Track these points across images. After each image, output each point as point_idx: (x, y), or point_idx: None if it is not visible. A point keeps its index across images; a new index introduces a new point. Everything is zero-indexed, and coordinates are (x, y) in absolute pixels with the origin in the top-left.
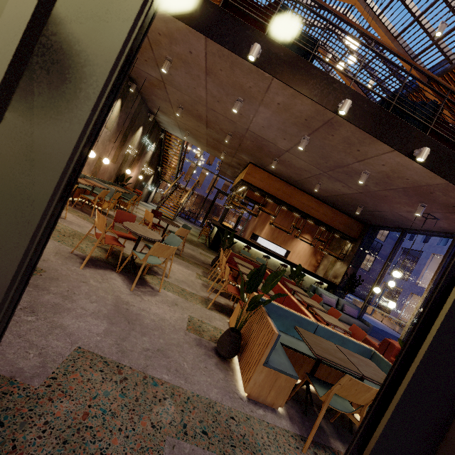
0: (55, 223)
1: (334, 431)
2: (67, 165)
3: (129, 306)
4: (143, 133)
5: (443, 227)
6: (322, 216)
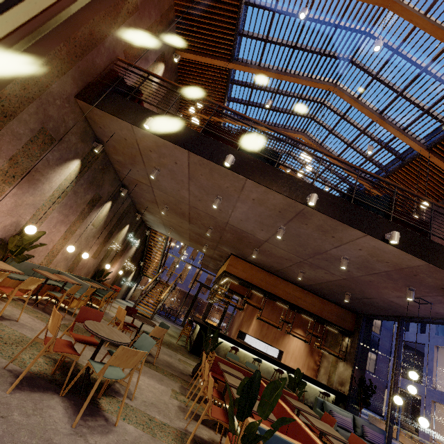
0: None
1: None
2: None
3: None
4: (129, 230)
5: (440, 313)
6: (311, 306)
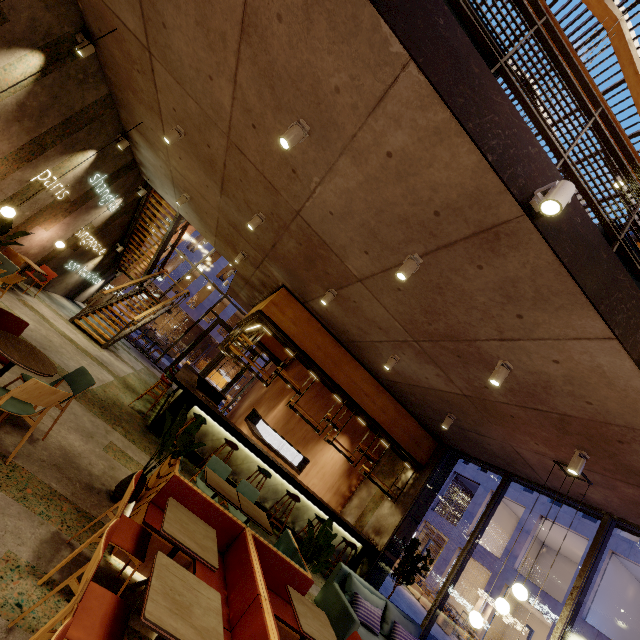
0: None
1: None
2: None
3: None
4: (98, 166)
5: (588, 496)
6: (379, 413)
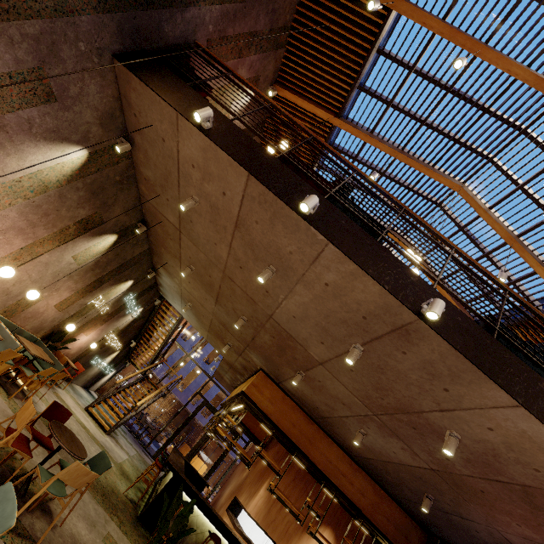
0: None
1: None
2: None
3: None
4: (132, 289)
5: None
6: (358, 496)
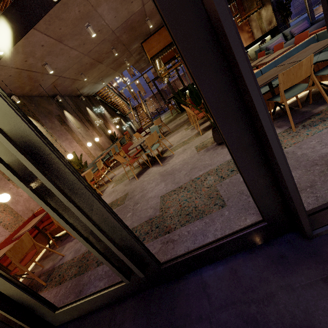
0: (63, 156)
1: (314, 105)
2: (43, 142)
3: (166, 171)
4: (91, 109)
5: None
6: None
